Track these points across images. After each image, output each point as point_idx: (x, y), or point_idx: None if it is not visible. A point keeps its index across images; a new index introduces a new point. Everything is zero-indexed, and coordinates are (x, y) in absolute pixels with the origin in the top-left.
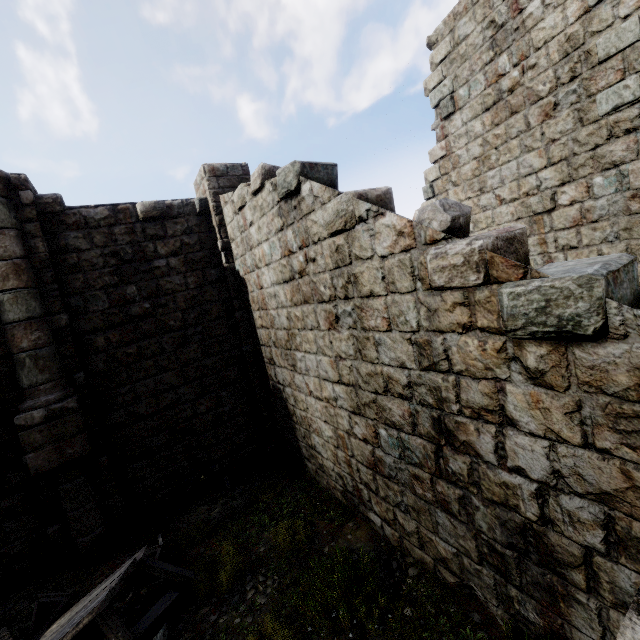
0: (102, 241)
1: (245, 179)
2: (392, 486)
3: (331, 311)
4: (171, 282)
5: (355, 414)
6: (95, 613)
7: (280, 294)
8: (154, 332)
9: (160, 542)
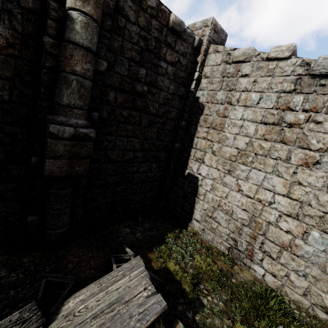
0: (143, 23)
1: (223, 43)
2: (299, 261)
3: (314, 157)
4: (163, 81)
5: (289, 216)
6: (159, 313)
7: (249, 128)
8: (141, 109)
9: (130, 251)
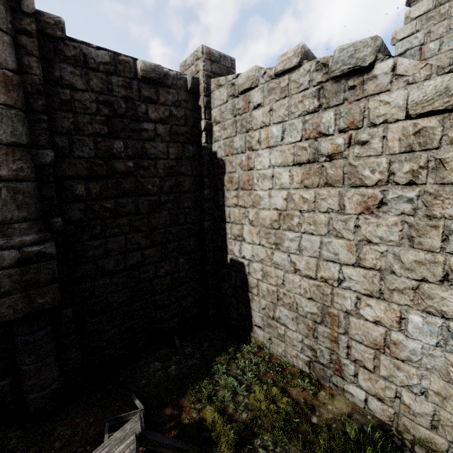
0: (98, 86)
1: (231, 72)
2: (407, 369)
3: (374, 196)
4: (155, 147)
5: (371, 297)
6: None
7: (282, 176)
8: (133, 192)
9: (139, 405)
